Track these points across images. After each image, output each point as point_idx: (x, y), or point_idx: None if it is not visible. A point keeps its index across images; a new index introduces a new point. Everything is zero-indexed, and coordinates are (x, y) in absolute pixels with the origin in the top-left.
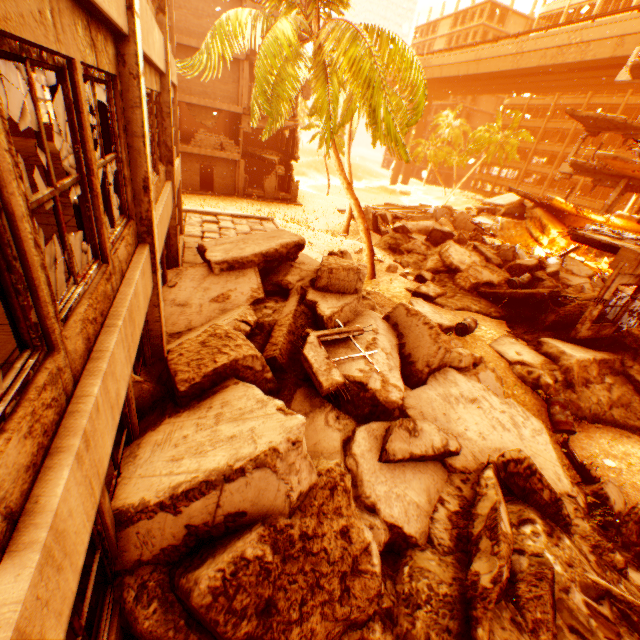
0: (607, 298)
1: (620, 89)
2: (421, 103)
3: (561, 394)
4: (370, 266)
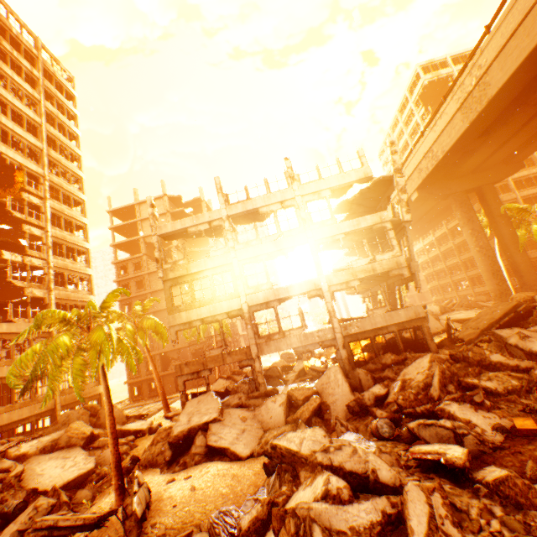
0: (183, 389)
1: (443, 218)
2: (164, 330)
3: (145, 453)
4: (164, 408)
